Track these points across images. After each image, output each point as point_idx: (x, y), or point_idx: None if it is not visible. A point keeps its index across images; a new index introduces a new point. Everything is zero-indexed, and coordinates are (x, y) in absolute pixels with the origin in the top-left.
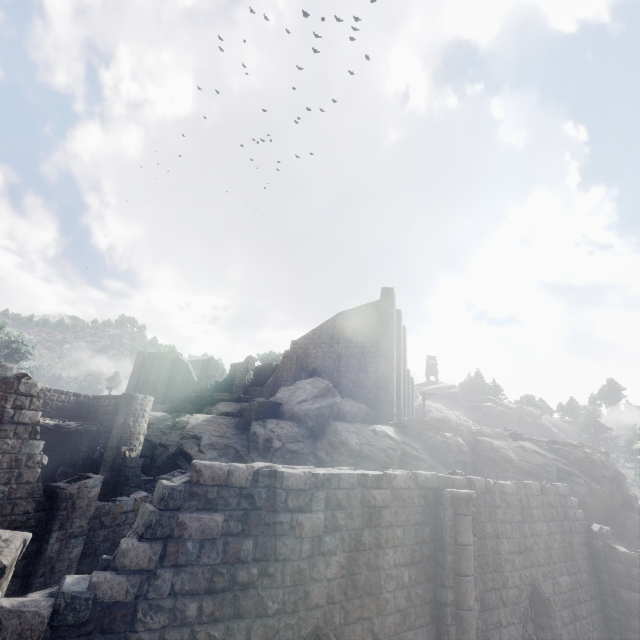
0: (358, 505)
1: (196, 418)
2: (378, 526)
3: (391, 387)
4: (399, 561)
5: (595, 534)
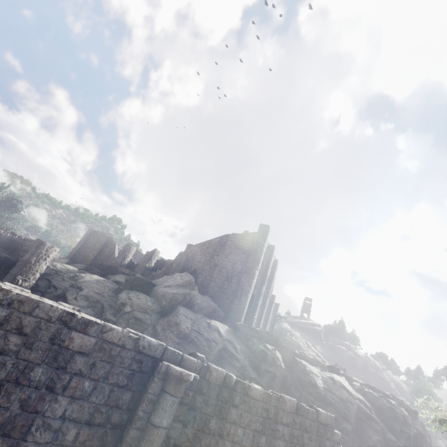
0: (46, 339)
1: (91, 277)
2: (62, 369)
3: (244, 298)
4: (71, 414)
5: None
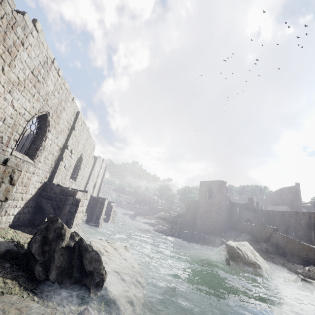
0: None
1: None
2: None
3: (301, 209)
4: None
5: None
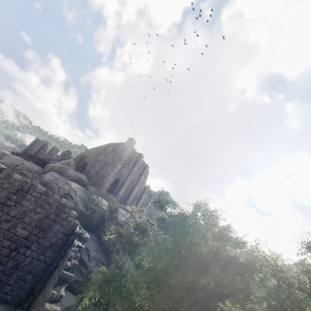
0: None
1: (15, 156)
2: None
3: (106, 178)
4: None
5: (74, 232)
